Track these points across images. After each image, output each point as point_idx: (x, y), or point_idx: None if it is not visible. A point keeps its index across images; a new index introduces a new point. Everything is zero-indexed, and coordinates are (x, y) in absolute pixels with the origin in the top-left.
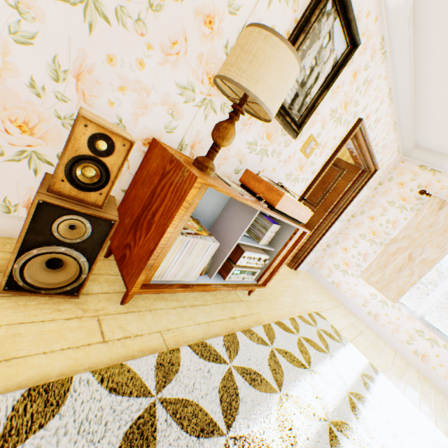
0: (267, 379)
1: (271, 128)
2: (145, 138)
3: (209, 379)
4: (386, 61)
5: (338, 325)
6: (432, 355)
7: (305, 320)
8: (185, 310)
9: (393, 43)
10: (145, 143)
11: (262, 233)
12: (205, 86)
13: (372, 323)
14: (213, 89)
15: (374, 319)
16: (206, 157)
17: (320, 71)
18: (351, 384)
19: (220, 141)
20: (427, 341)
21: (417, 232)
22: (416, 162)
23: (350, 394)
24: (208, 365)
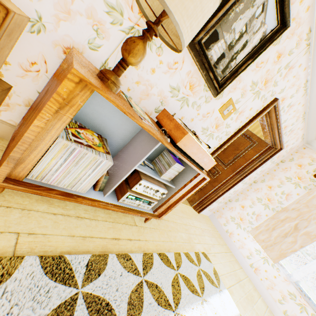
0: (119, 315)
1: (195, 80)
2: (67, 46)
3: (41, 303)
4: (309, 54)
5: (221, 269)
6: None
7: (190, 258)
8: (66, 219)
9: None
10: (66, 52)
11: (165, 168)
12: (134, 14)
13: (252, 274)
14: (143, 21)
15: (254, 272)
16: (111, 70)
17: (248, 40)
18: None
19: (126, 55)
20: (297, 306)
21: (306, 207)
22: (315, 150)
23: None
24: (51, 285)
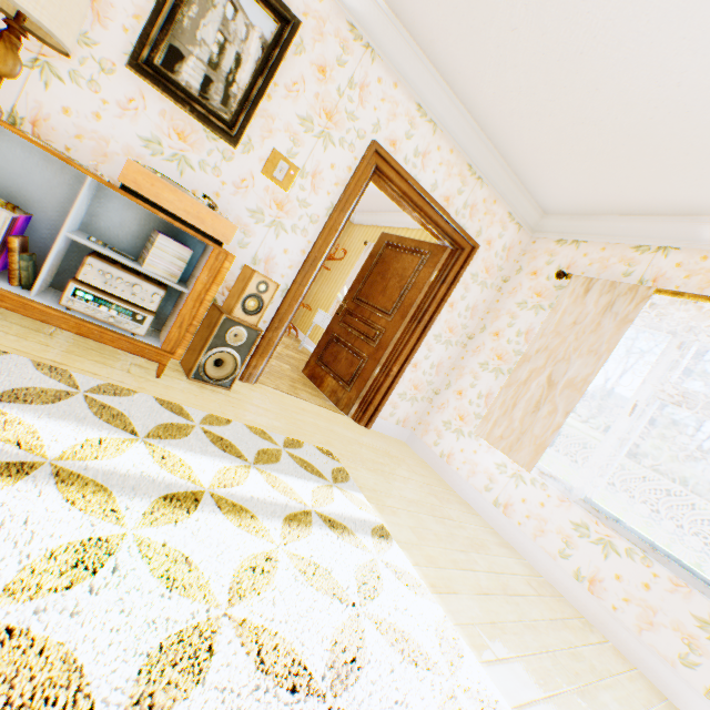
0: None
1: (181, 124)
2: None
3: None
4: (382, 60)
5: (380, 486)
6: (608, 577)
7: (268, 439)
8: None
9: (372, 31)
10: None
11: (149, 252)
12: (33, 43)
13: (500, 521)
14: (49, 49)
15: (504, 513)
16: None
17: (241, 52)
18: (248, 499)
19: None
20: (596, 547)
21: (557, 336)
22: (550, 236)
23: (214, 498)
24: None
